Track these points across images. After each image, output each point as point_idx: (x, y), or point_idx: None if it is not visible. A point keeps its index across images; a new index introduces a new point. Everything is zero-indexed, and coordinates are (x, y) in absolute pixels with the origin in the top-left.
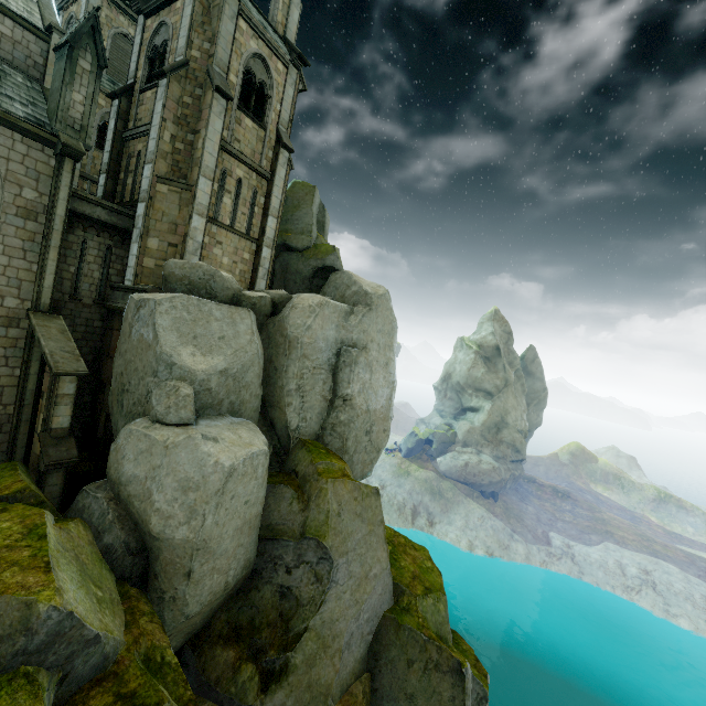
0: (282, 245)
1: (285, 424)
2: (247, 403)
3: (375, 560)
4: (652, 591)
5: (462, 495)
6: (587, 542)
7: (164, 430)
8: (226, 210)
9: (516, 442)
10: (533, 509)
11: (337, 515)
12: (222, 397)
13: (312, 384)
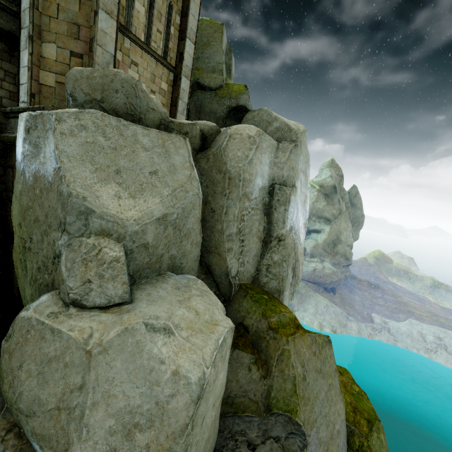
0: (195, 84)
1: (225, 271)
2: (188, 254)
3: (336, 415)
4: (445, 352)
5: (312, 291)
6: (397, 319)
7: (84, 319)
8: (139, 20)
9: (347, 253)
10: (358, 297)
11: (302, 380)
12: (161, 252)
13: (250, 226)
